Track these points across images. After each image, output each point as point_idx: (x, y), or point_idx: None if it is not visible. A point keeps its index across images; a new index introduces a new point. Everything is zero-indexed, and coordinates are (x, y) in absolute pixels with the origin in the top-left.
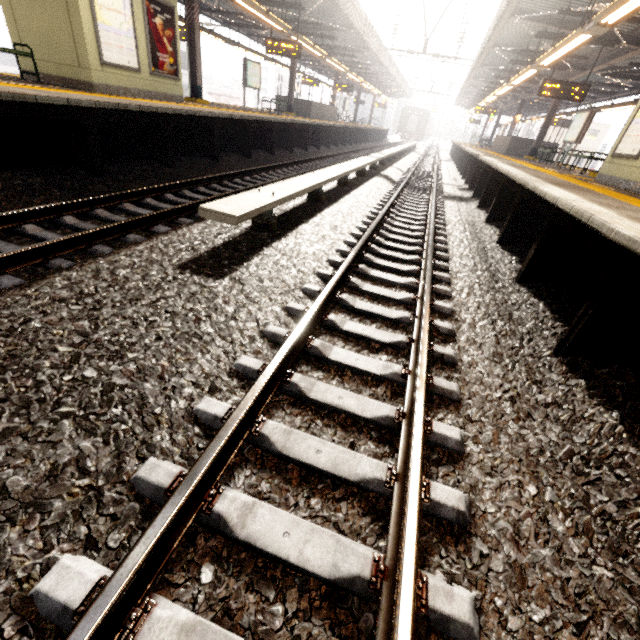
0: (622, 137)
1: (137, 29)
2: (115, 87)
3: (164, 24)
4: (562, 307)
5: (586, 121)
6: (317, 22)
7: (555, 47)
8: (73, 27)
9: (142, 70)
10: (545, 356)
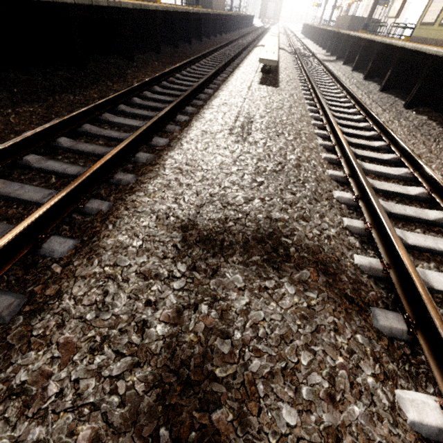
0: (426, 12)
1: None
2: None
3: None
4: (402, 95)
5: (403, 1)
6: None
7: None
8: None
9: None
10: (400, 109)
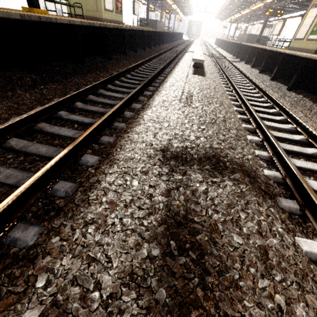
0: (298, 32)
1: None
2: (107, 19)
3: None
4: (285, 83)
5: (282, 25)
6: None
7: None
8: None
9: (113, 11)
10: (284, 91)
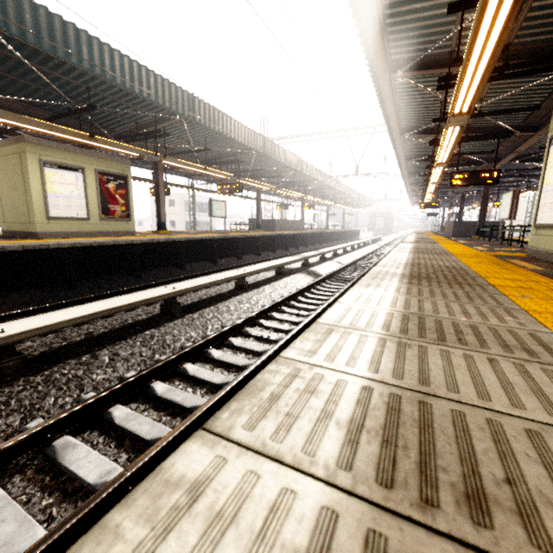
0: (537, 207)
1: (89, 193)
2: (61, 232)
3: (117, 187)
4: None
5: (512, 199)
6: (260, 169)
7: (439, 145)
8: (27, 198)
9: (92, 218)
10: None
